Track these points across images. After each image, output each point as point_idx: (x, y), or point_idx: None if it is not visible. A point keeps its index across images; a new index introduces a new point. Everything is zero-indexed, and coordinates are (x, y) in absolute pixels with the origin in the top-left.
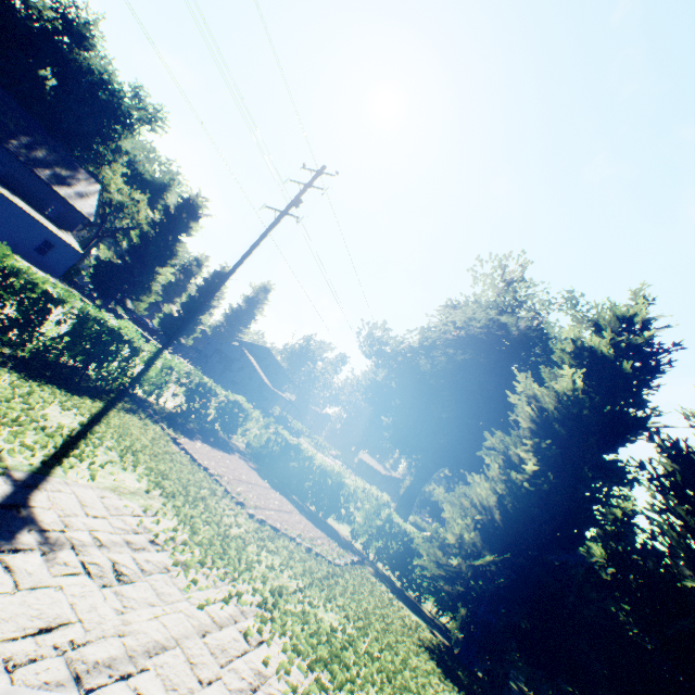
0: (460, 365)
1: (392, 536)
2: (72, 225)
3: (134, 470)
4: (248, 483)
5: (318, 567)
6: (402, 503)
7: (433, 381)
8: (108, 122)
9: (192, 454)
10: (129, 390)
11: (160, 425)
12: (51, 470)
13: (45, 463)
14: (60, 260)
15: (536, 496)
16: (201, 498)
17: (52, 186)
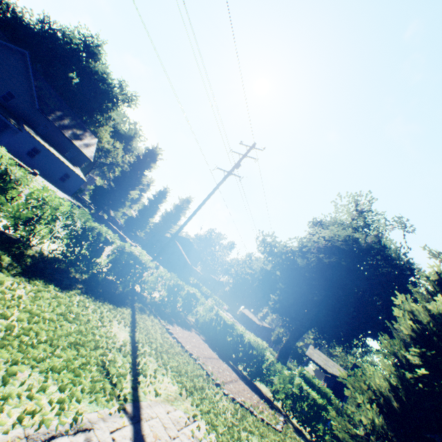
0: (327, 265)
1: (303, 400)
2: (80, 163)
3: (167, 374)
4: (209, 359)
5: (273, 438)
6: (281, 354)
7: (309, 275)
8: (104, 101)
9: (181, 342)
10: (137, 292)
11: (157, 318)
12: (138, 394)
13: (134, 388)
14: (73, 184)
15: (427, 394)
16: (203, 390)
17: (71, 140)
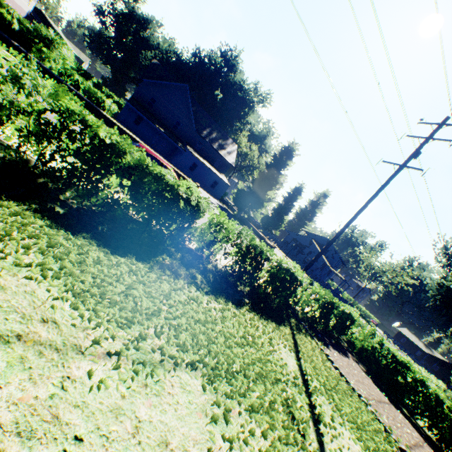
0: None
1: None
2: (224, 170)
3: (344, 425)
4: (379, 403)
5: None
6: None
7: None
8: (241, 108)
9: (344, 376)
10: (290, 306)
11: (313, 339)
12: (324, 451)
13: (319, 442)
14: (219, 190)
15: None
16: None
17: (218, 151)
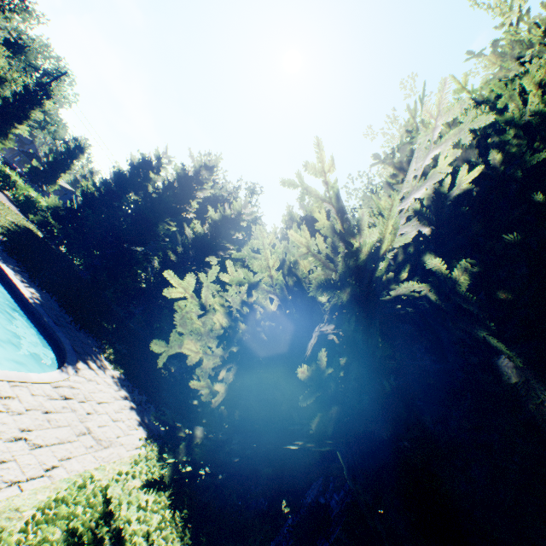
0: None
1: None
2: None
3: None
4: None
5: None
6: None
7: None
8: None
9: None
10: None
11: None
12: None
13: None
14: None
15: (84, 194)
16: None
17: None
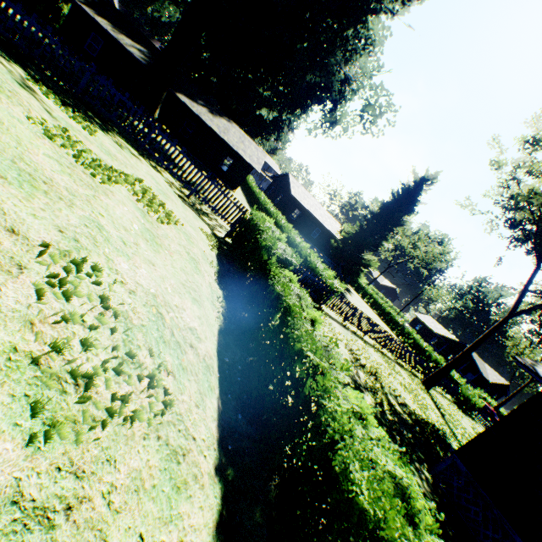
0: None
1: None
2: None
3: None
4: None
5: None
6: None
7: None
8: None
9: None
10: None
11: None
12: None
13: None
14: None
15: None
16: None
17: None
